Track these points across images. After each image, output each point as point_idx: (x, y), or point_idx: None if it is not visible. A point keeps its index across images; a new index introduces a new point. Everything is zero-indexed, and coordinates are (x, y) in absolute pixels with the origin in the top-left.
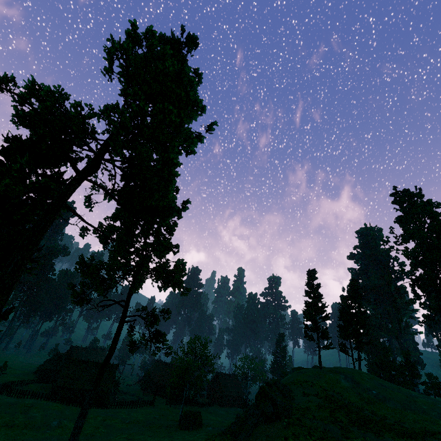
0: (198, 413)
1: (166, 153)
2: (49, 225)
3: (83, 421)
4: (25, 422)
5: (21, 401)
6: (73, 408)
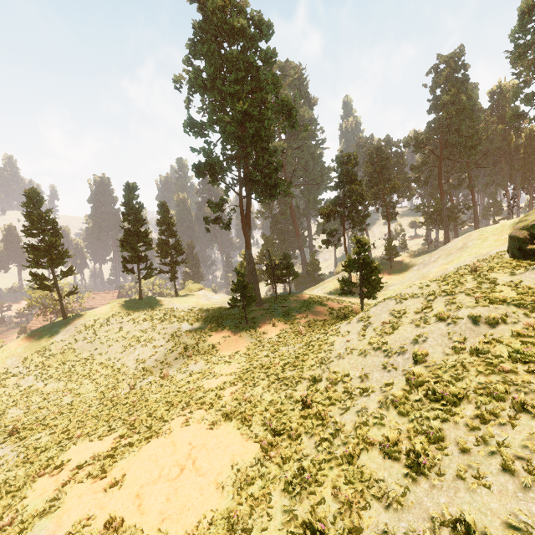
0: None
1: None
2: None
3: None
4: None
5: None
6: None
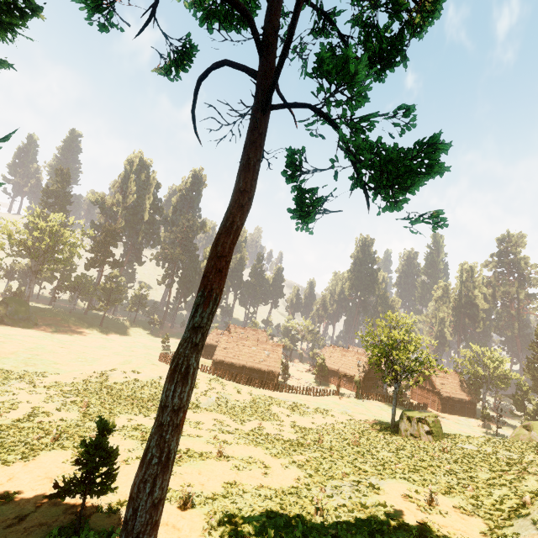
0: (432, 418)
1: None
2: None
3: (181, 390)
4: None
5: None
6: (235, 385)
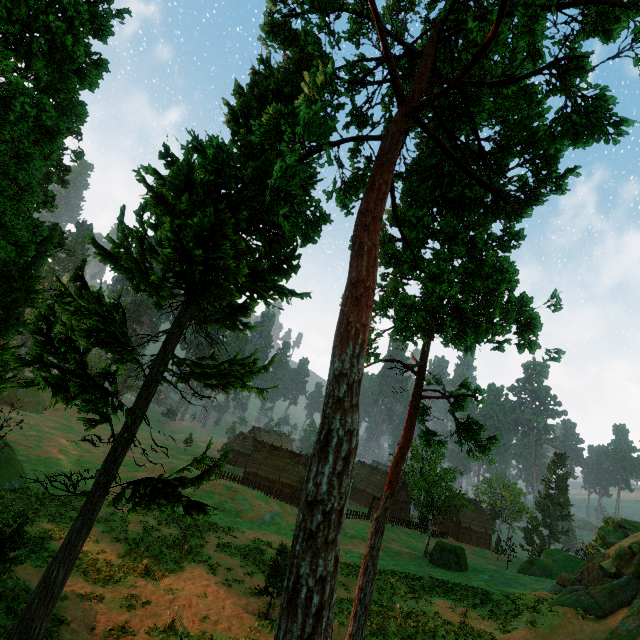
0: (461, 550)
1: (613, 22)
2: (387, 193)
3: (380, 539)
4: (236, 508)
5: (222, 482)
6: (279, 503)
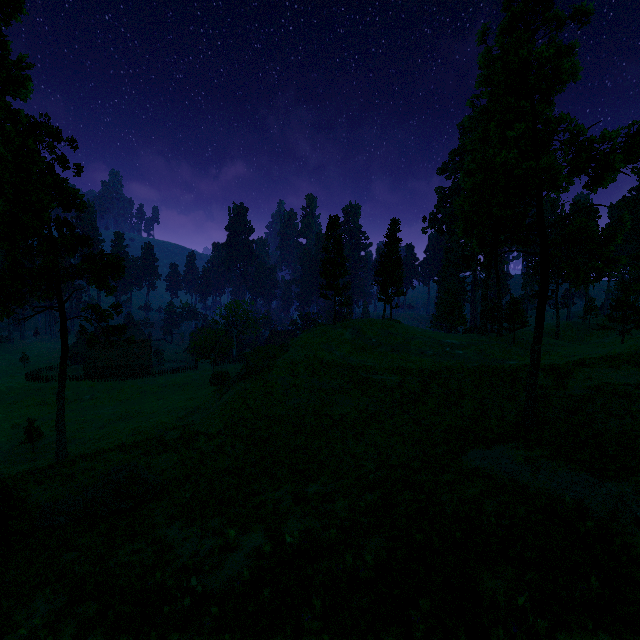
0: (224, 373)
1: None
2: None
3: (62, 402)
4: None
5: (48, 385)
6: (107, 383)
